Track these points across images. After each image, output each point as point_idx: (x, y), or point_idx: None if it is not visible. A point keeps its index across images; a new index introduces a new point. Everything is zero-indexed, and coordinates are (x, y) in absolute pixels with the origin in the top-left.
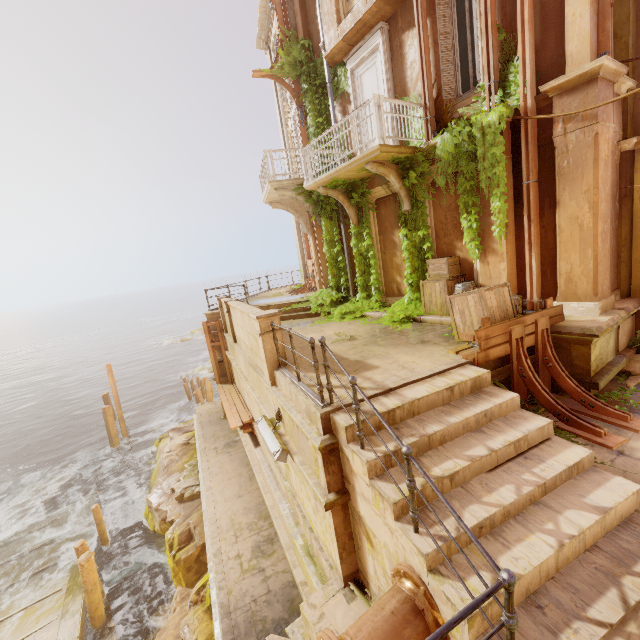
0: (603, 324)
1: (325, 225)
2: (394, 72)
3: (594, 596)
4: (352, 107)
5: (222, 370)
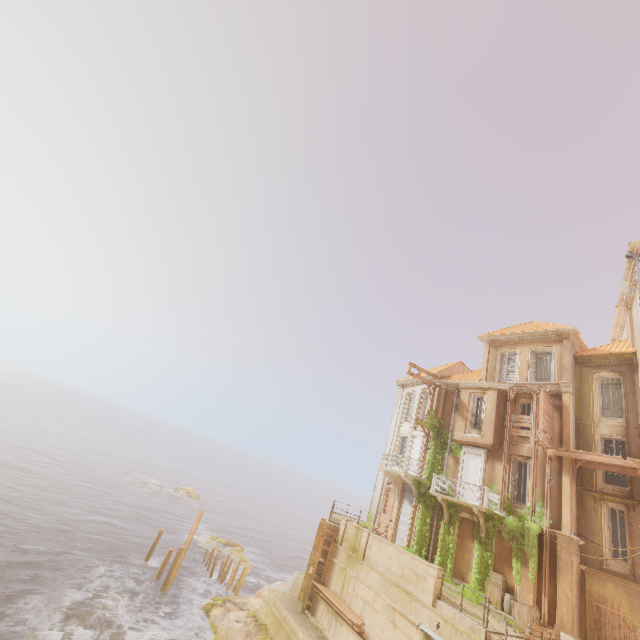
0: None
1: (423, 509)
2: (486, 469)
3: None
4: (460, 466)
5: (318, 569)
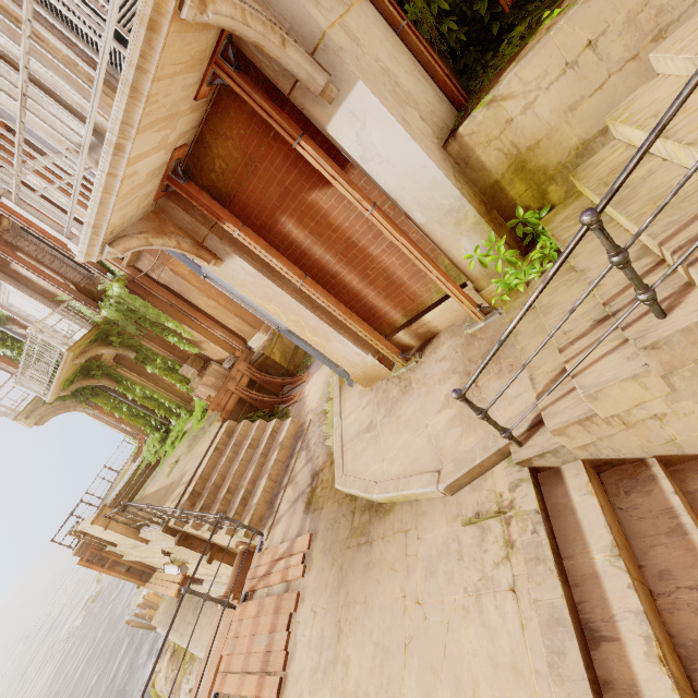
0: (265, 343)
1: (98, 402)
2: (31, 288)
3: (284, 479)
4: (25, 323)
5: (137, 573)
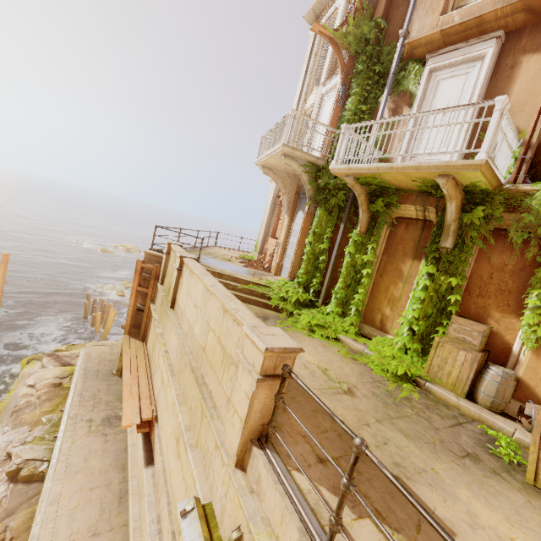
0: None
1: (321, 216)
2: (489, 91)
3: None
4: (413, 108)
5: (137, 320)
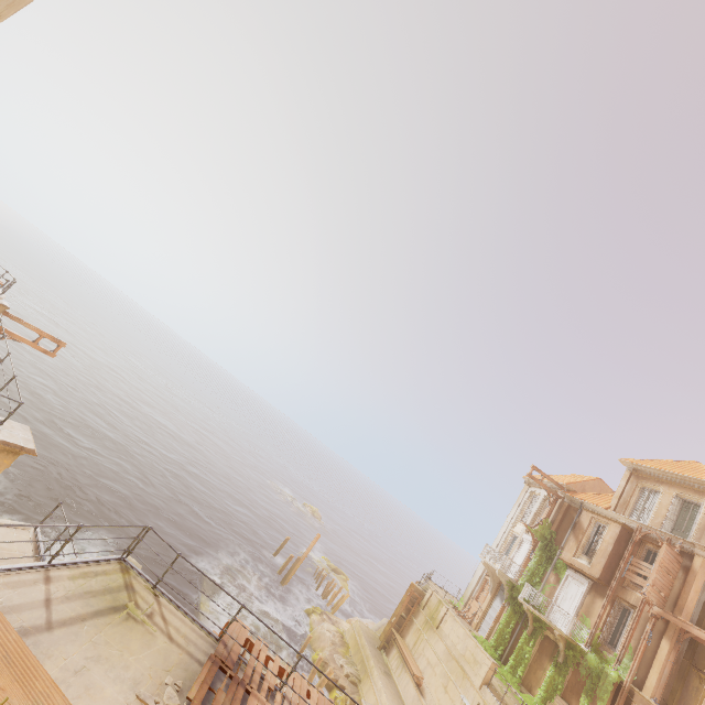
0: None
1: (510, 612)
2: (586, 600)
3: None
4: (559, 586)
5: (399, 621)
